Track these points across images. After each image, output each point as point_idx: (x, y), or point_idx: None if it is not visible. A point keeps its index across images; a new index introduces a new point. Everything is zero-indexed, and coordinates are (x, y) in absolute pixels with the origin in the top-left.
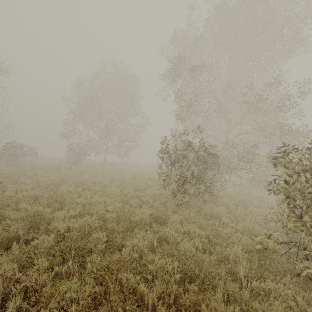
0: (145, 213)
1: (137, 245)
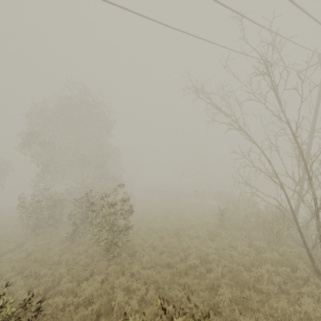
0: (11, 246)
1: (7, 258)
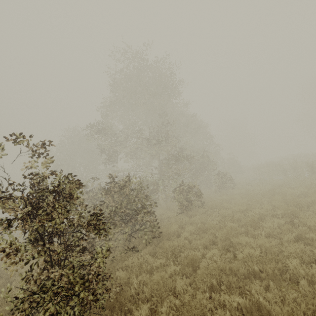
0: None
1: None
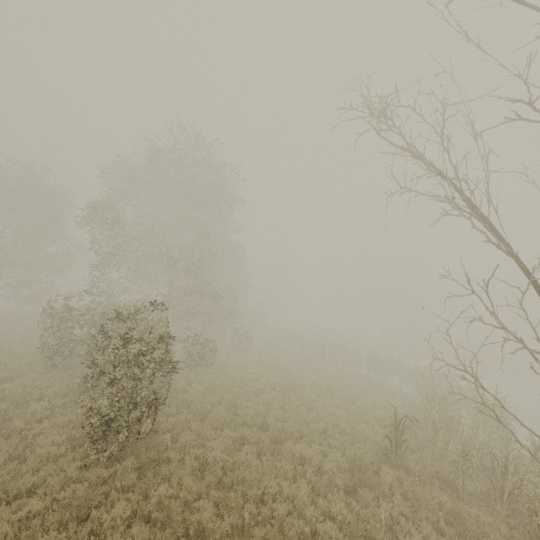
0: None
1: None
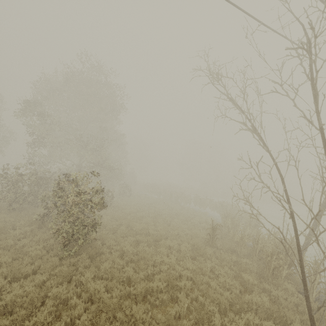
0: None
1: None
